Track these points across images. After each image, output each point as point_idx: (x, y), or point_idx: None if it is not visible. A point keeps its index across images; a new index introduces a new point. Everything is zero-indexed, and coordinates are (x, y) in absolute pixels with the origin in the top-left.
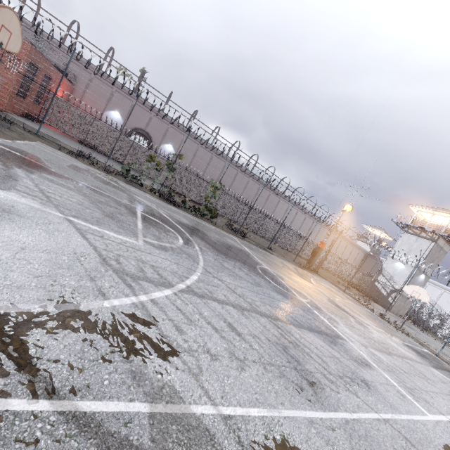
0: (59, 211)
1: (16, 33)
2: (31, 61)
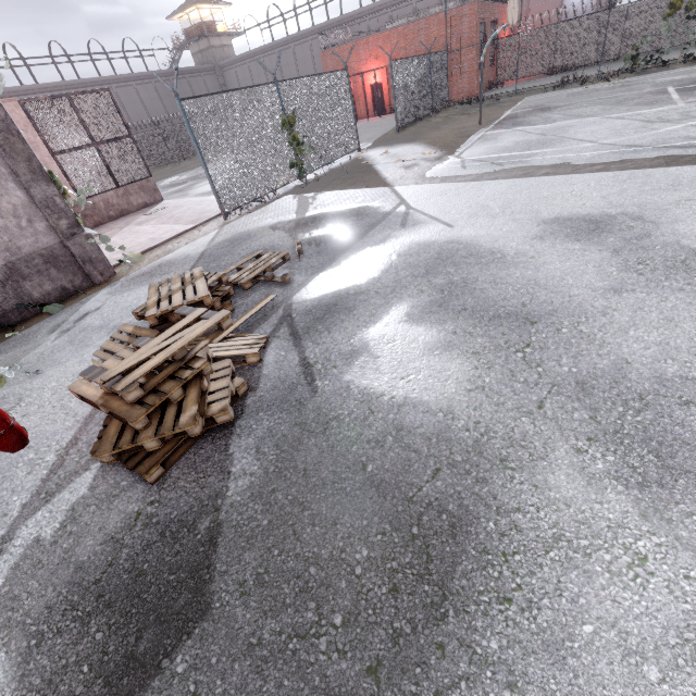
0: (593, 118)
1: (515, 5)
2: (479, 21)
